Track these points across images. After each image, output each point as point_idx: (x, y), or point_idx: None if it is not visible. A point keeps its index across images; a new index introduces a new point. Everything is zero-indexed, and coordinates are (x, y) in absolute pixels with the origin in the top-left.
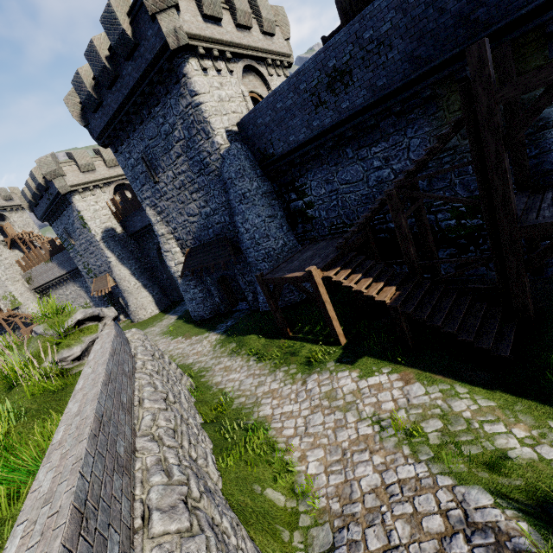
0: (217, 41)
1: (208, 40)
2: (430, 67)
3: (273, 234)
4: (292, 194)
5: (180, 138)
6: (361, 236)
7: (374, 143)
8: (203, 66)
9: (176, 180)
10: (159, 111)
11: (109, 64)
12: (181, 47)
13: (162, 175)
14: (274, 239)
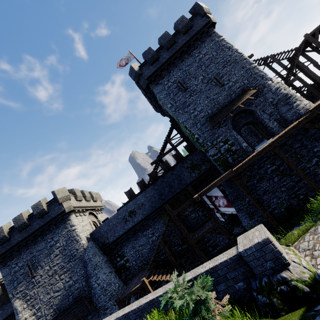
0: (81, 206)
1: (78, 207)
2: (157, 208)
3: (113, 281)
4: (118, 258)
5: (59, 246)
6: (154, 263)
7: (147, 229)
8: (77, 215)
9: (51, 270)
10: (49, 236)
11: (27, 221)
12: (70, 211)
13: (39, 271)
14: (114, 284)
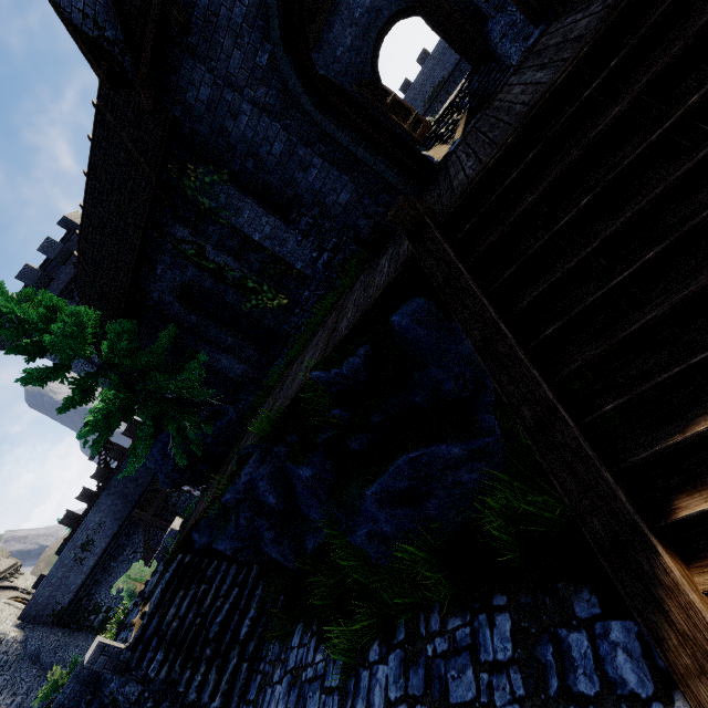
0: None
1: None
2: (126, 517)
3: None
4: (91, 617)
5: None
6: None
7: (123, 551)
8: None
9: None
10: None
11: None
12: None
13: None
14: None
